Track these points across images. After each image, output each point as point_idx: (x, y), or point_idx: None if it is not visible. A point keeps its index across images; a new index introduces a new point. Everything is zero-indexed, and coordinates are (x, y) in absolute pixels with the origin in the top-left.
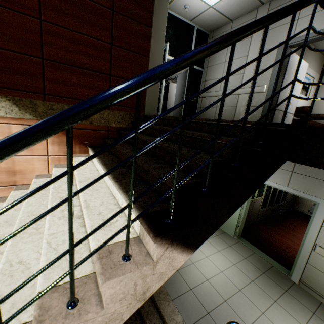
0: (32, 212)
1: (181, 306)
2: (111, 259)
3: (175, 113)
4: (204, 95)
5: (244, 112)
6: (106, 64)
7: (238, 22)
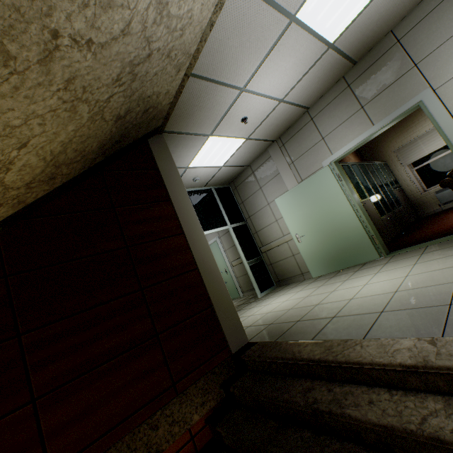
0: None
1: (390, 332)
2: None
3: None
4: None
5: None
6: None
7: None
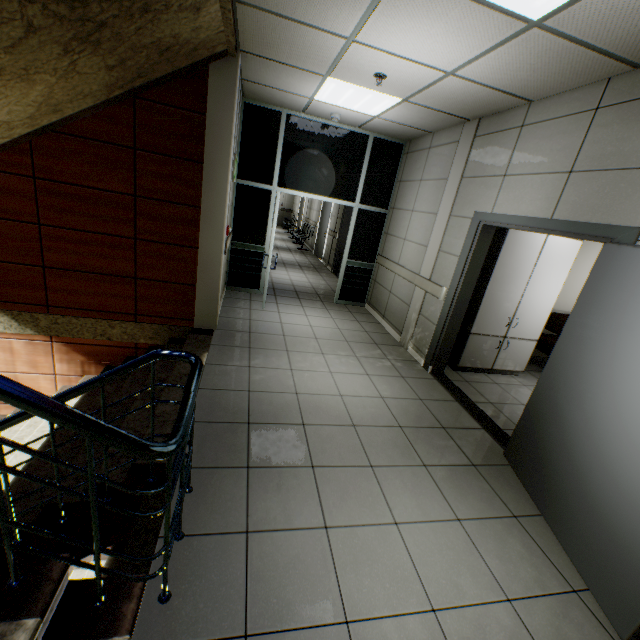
0: None
1: None
2: None
3: None
4: (380, 261)
5: (415, 322)
6: (128, 264)
7: (439, 138)
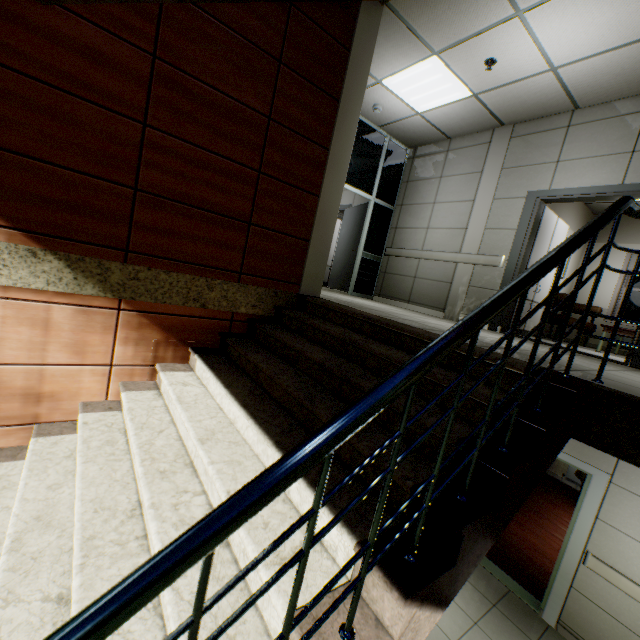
0: (100, 502)
1: None
2: (324, 639)
3: (336, 276)
4: (393, 253)
5: (465, 294)
6: (245, 203)
7: (460, 142)
